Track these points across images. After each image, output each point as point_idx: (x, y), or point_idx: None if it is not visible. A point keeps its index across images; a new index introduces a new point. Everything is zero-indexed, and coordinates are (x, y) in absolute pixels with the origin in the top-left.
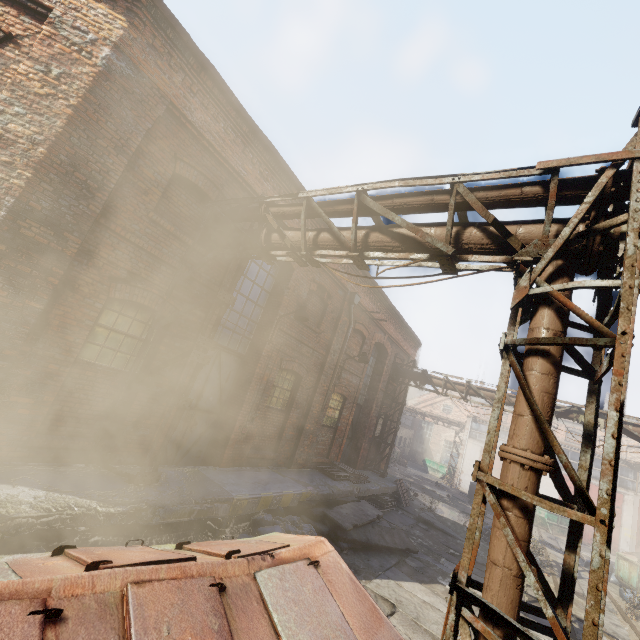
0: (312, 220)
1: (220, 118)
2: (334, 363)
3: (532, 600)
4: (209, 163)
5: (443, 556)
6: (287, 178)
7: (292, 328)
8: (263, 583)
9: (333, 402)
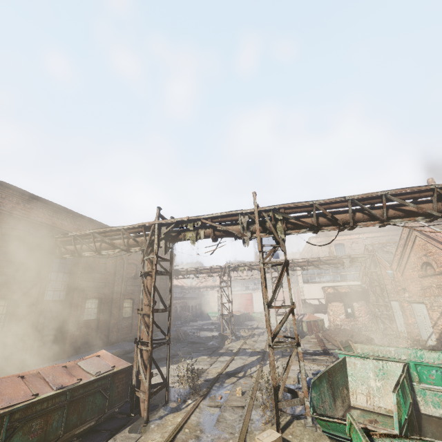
0: (85, 223)
1: (20, 202)
2: (120, 285)
3: (228, 351)
4: (19, 222)
5: (194, 352)
6: (64, 211)
7: (89, 277)
8: (80, 364)
9: (126, 304)
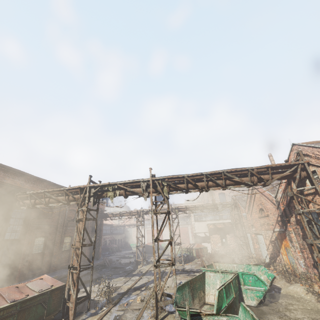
0: (39, 182)
1: None
2: (62, 226)
3: (139, 272)
4: None
5: (114, 274)
6: (24, 175)
7: (38, 221)
8: (28, 285)
9: (66, 240)
